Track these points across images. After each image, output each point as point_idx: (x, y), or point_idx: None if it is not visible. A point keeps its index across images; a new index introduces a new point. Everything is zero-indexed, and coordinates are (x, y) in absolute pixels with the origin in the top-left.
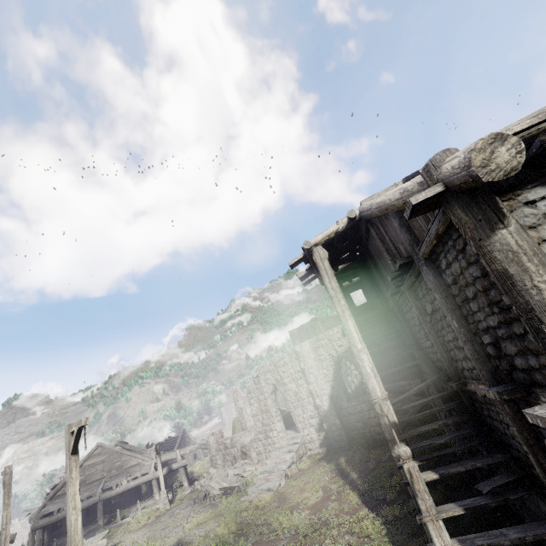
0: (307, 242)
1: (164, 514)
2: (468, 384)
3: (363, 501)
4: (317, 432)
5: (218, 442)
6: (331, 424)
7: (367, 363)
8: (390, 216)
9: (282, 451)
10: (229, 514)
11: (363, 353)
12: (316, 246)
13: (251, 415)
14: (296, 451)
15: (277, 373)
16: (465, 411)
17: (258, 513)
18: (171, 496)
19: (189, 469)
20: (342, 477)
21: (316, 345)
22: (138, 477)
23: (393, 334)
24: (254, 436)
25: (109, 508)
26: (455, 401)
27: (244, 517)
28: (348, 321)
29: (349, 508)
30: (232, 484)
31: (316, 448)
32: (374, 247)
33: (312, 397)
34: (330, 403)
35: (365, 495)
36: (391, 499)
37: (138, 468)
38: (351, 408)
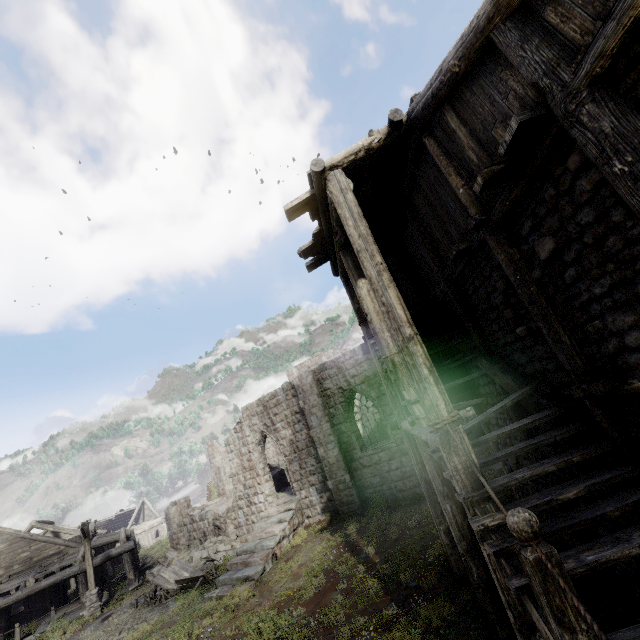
0: (318, 161)
1: (89, 624)
2: (633, 378)
3: (385, 590)
4: (319, 494)
5: (182, 514)
6: (338, 481)
7: (422, 359)
8: (495, 37)
9: (270, 522)
10: (184, 623)
11: (414, 343)
12: (332, 171)
13: (229, 474)
14: (289, 521)
15: (267, 416)
16: (595, 439)
17: (227, 618)
18: (107, 596)
19: (144, 552)
20: (353, 553)
21: (322, 375)
22: (55, 572)
23: (444, 336)
24: (233, 503)
25: (5, 622)
26: (574, 423)
27: (205, 626)
28: (388, 288)
29: (365, 603)
30: (196, 572)
31: (316, 514)
32: (426, 189)
33: (314, 447)
34: (338, 454)
35: (388, 580)
36: (429, 586)
37: (57, 559)
38: (365, 458)
